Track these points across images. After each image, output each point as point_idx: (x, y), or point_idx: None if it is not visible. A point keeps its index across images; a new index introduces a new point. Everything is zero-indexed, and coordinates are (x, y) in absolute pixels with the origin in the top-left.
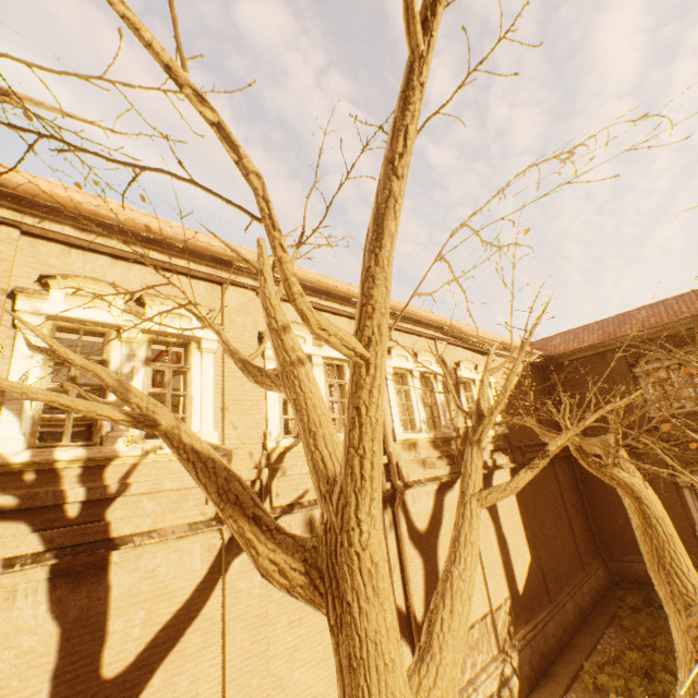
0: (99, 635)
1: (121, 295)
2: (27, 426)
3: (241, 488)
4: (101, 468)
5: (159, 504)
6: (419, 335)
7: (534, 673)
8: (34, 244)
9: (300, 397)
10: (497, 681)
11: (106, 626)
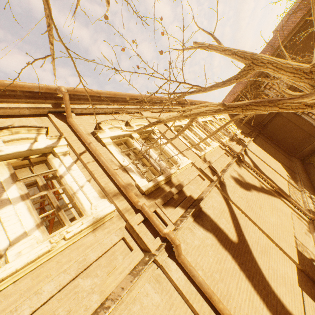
0: (221, 231)
1: (121, 123)
2: (139, 177)
3: (273, 98)
4: (170, 181)
5: (194, 186)
6: None
7: (313, 192)
8: (80, 118)
9: (269, 60)
10: (309, 198)
11: (220, 228)
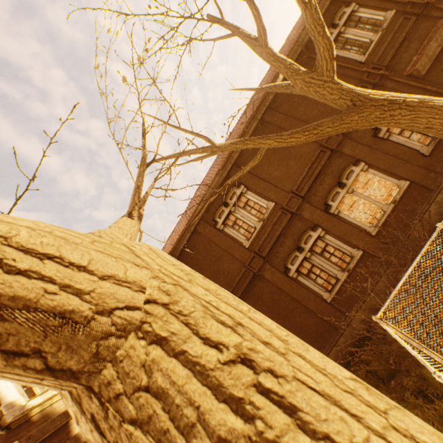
0: None
1: None
2: None
3: None
4: None
5: None
6: None
7: None
8: None
9: None
10: None
11: None
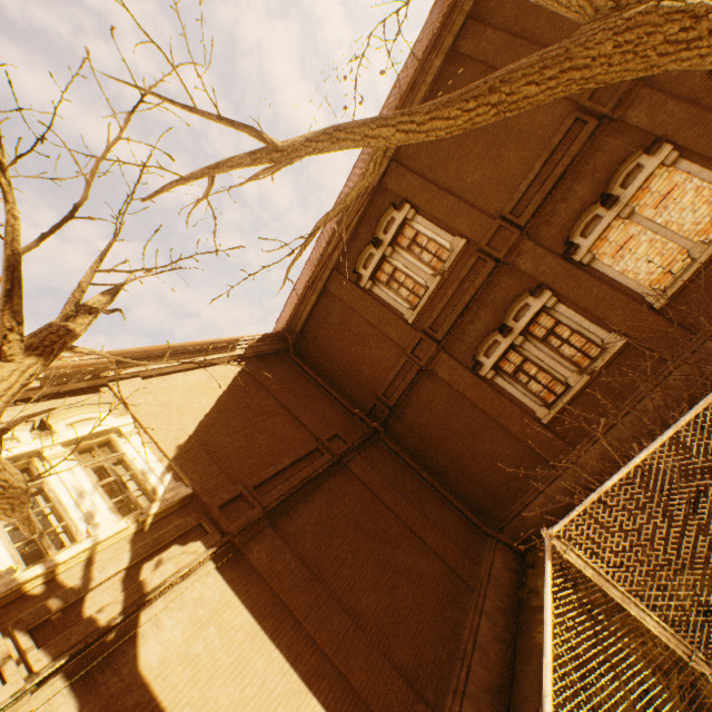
0: None
1: None
2: None
3: None
4: None
5: None
6: None
7: None
8: None
9: None
10: None
11: None
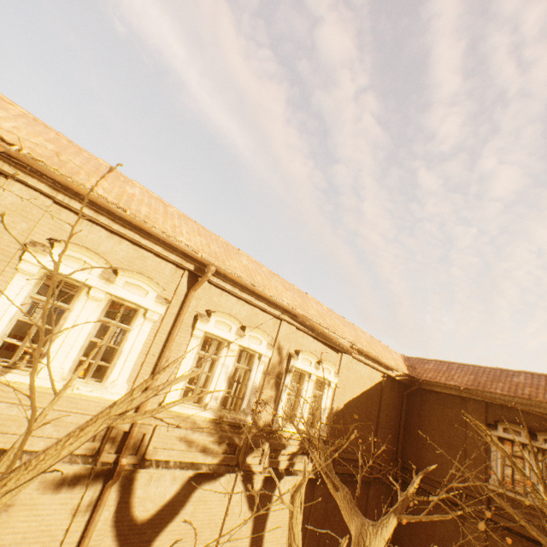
0: None
1: None
2: None
3: None
4: None
5: None
6: (264, 310)
7: None
8: None
9: None
10: None
11: None
